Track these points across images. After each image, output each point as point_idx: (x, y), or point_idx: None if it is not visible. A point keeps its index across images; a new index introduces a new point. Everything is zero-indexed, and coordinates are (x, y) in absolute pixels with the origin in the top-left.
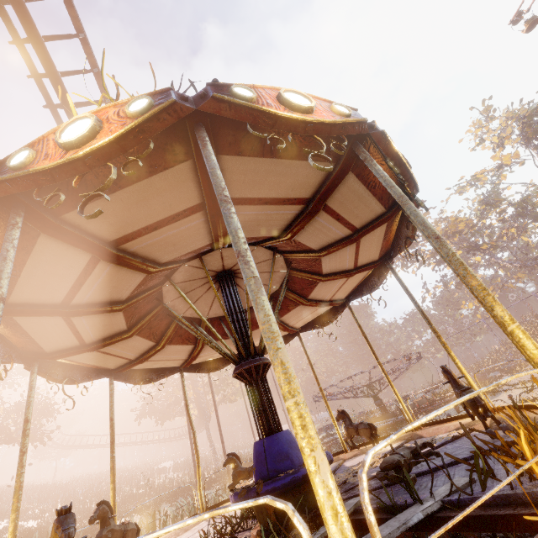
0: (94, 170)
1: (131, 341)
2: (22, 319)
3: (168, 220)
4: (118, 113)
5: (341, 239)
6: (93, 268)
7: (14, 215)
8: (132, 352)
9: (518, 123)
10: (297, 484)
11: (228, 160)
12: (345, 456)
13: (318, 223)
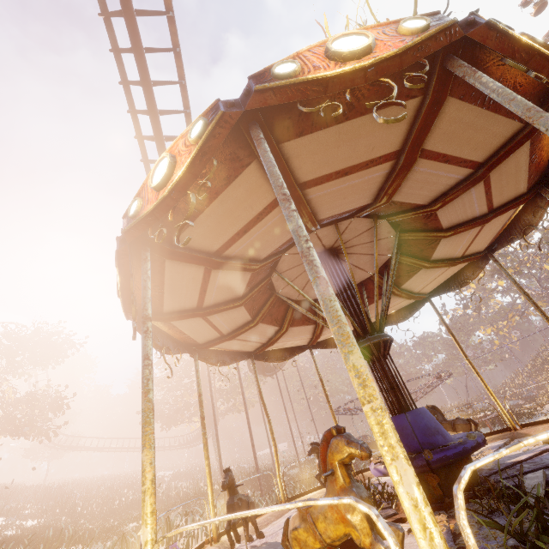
0: (333, 95)
1: (235, 312)
2: (170, 266)
3: (361, 166)
4: (386, 33)
5: (473, 219)
6: (268, 213)
7: (259, 131)
8: (229, 326)
9: None
10: (465, 456)
11: (448, 104)
12: None
13: (468, 195)
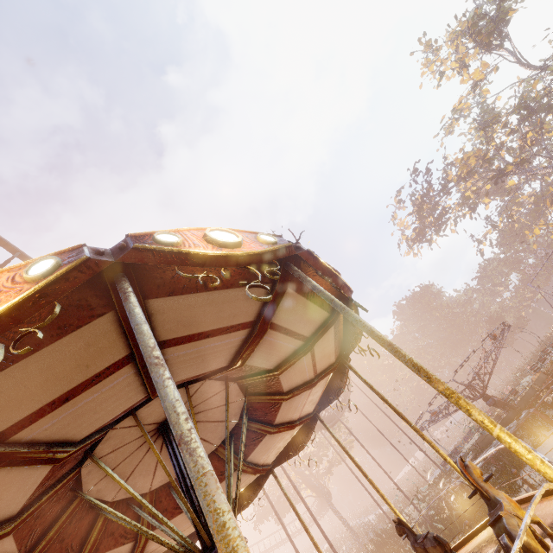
0: None
1: None
2: None
3: None
4: None
5: (245, 341)
6: None
7: None
8: None
9: (467, 38)
10: None
11: None
12: None
13: (183, 356)
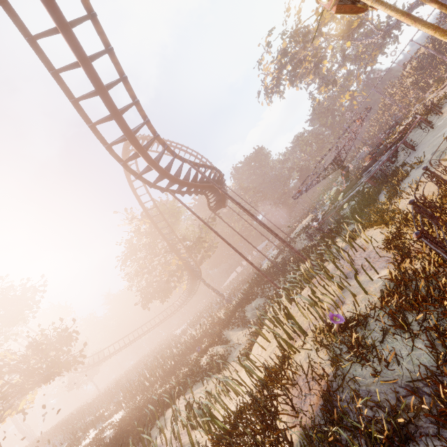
0: None
1: None
2: None
3: None
4: None
5: None
6: None
7: None
8: None
9: None
10: None
11: None
12: None
13: None
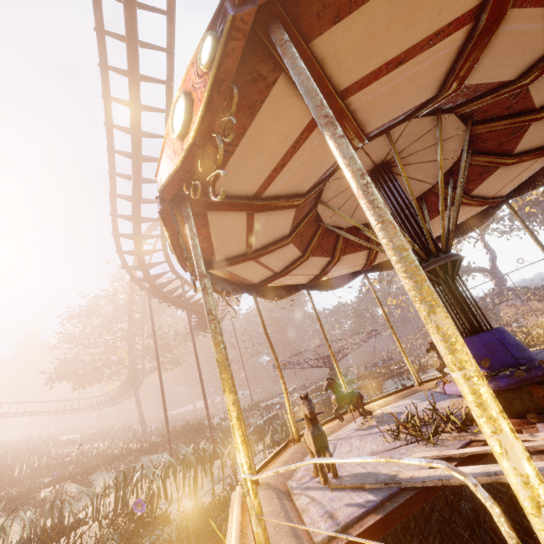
0: None
1: (282, 218)
2: (274, 98)
3: None
4: None
5: (540, 148)
6: (446, 36)
7: None
8: (263, 238)
9: None
10: None
11: None
12: (424, 388)
13: None
